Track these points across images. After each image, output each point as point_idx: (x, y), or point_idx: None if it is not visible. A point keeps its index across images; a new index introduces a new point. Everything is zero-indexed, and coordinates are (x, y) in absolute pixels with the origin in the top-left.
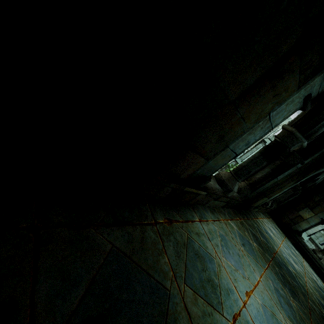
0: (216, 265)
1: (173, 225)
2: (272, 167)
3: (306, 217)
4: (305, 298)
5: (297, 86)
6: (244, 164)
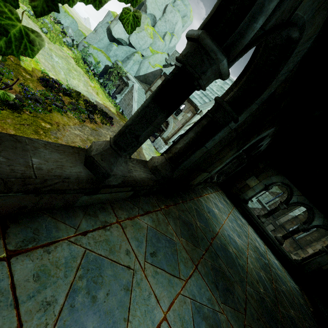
0: None
1: None
2: (197, 130)
3: (252, 185)
4: (243, 286)
5: None
6: (128, 123)
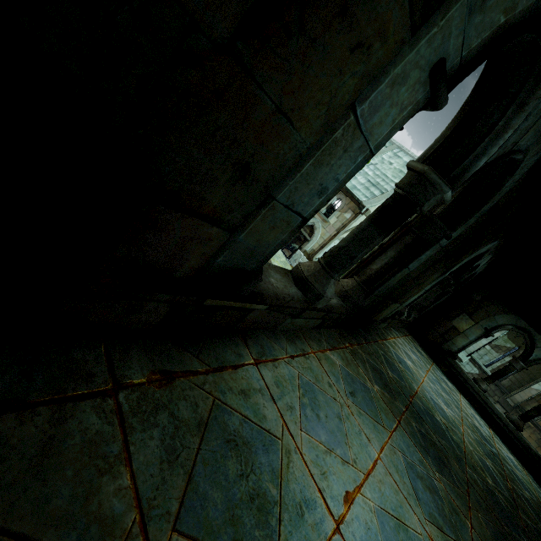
0: (281, 452)
1: (177, 383)
2: (399, 248)
3: (462, 328)
4: (461, 465)
5: (410, 26)
6: (342, 245)
